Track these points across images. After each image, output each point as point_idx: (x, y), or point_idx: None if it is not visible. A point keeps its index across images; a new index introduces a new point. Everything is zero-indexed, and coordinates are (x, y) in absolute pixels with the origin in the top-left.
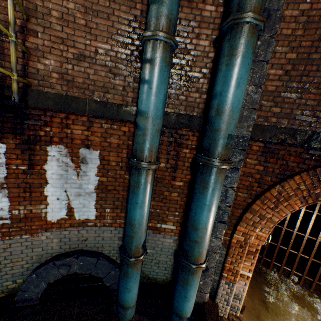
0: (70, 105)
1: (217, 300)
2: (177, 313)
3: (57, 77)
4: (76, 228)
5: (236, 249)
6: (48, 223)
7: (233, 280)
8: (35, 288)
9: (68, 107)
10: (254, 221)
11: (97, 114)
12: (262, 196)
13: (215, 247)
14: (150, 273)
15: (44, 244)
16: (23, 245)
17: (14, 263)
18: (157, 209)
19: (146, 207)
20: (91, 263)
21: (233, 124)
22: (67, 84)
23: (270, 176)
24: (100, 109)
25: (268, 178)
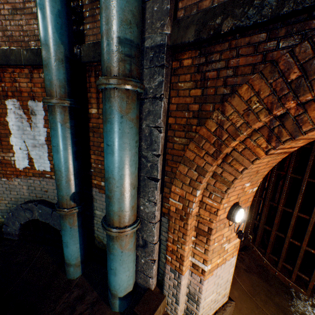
0: (10, 58)
1: (166, 292)
2: (109, 287)
3: (2, 36)
4: (38, 179)
5: (177, 221)
6: (18, 171)
7: (179, 269)
8: (13, 225)
9: (9, 60)
10: (192, 178)
11: (30, 63)
12: (195, 136)
13: (150, 214)
14: (104, 238)
15: (18, 189)
16: (4, 186)
17: (0, 200)
18: (99, 164)
19: (63, 152)
20: (48, 212)
21: (118, 20)
22: (9, 40)
23: (212, 103)
24: (31, 57)
25: (209, 108)
